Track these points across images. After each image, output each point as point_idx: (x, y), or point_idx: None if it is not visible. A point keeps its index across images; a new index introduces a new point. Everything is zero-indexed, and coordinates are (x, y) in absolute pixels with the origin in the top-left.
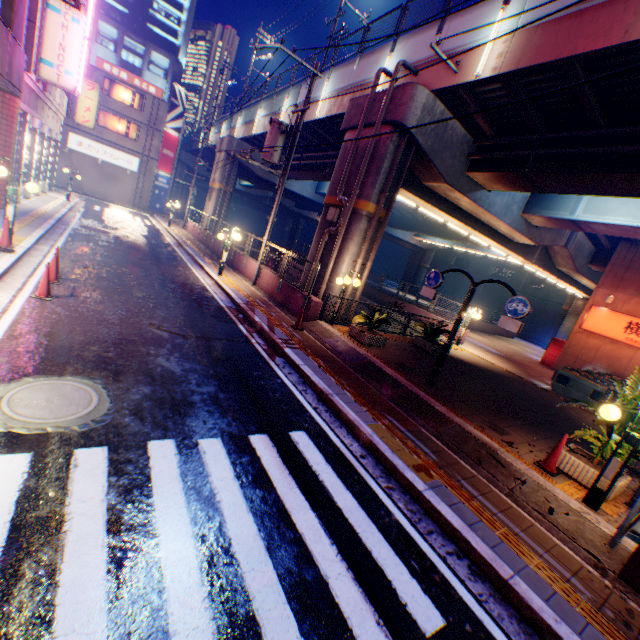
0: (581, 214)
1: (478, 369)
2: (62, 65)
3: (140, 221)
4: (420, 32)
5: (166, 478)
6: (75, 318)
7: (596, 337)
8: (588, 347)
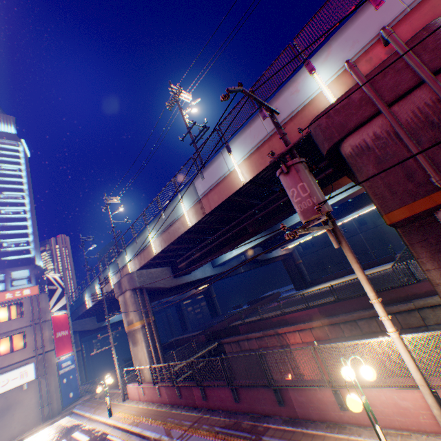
0: None
1: None
2: None
3: None
4: (342, 31)
5: None
6: None
7: None
8: None
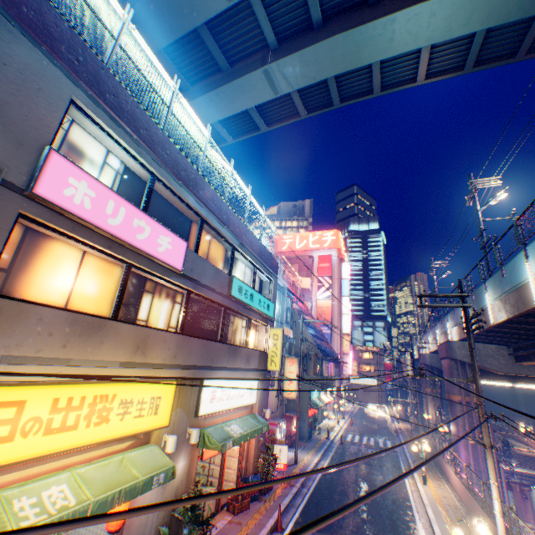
0: None
1: None
2: (346, 369)
3: (378, 408)
4: (424, 334)
5: (365, 437)
6: (355, 427)
7: None
8: None
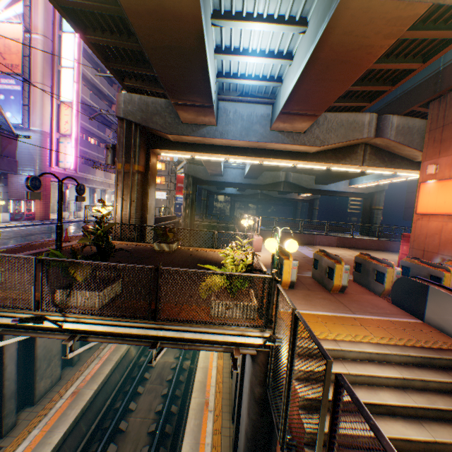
0: (280, 104)
1: (190, 258)
2: (66, 160)
3: None
4: None
5: None
6: None
7: (435, 218)
8: (430, 233)
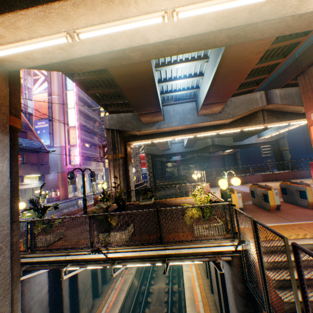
0: (201, 100)
1: (165, 206)
2: (75, 160)
3: None
4: None
5: None
6: None
7: None
8: None
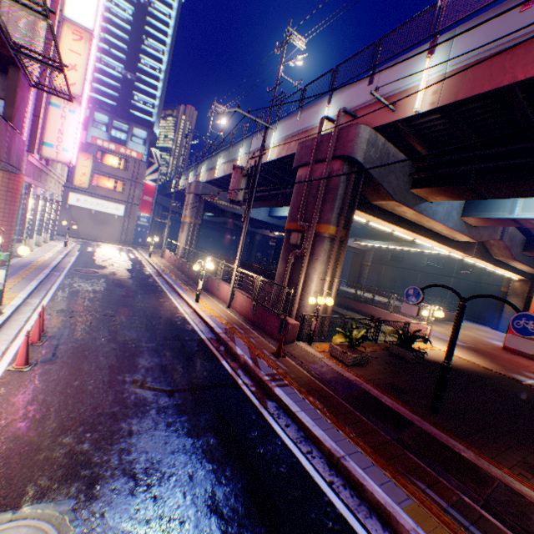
0: (520, 212)
1: (461, 372)
2: (60, 145)
3: (125, 255)
4: (352, 85)
5: None
6: (51, 392)
7: None
8: None
